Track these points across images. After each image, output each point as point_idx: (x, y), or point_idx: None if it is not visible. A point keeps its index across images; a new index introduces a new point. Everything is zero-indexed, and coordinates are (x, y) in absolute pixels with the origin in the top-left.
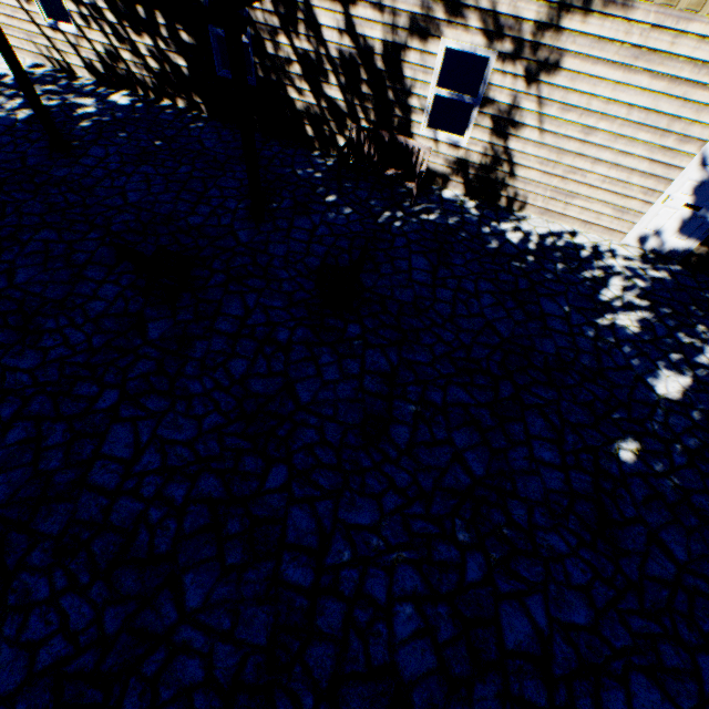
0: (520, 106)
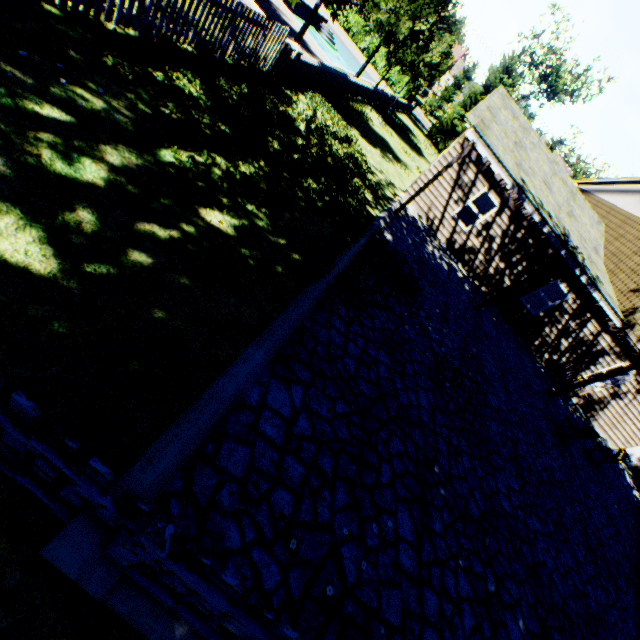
0: (626, 394)
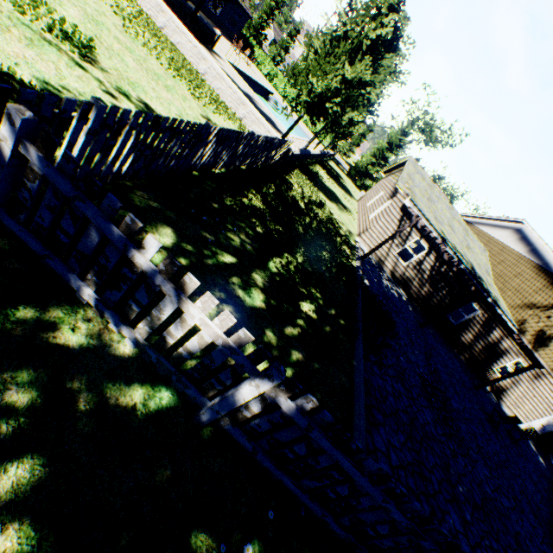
0: (523, 381)
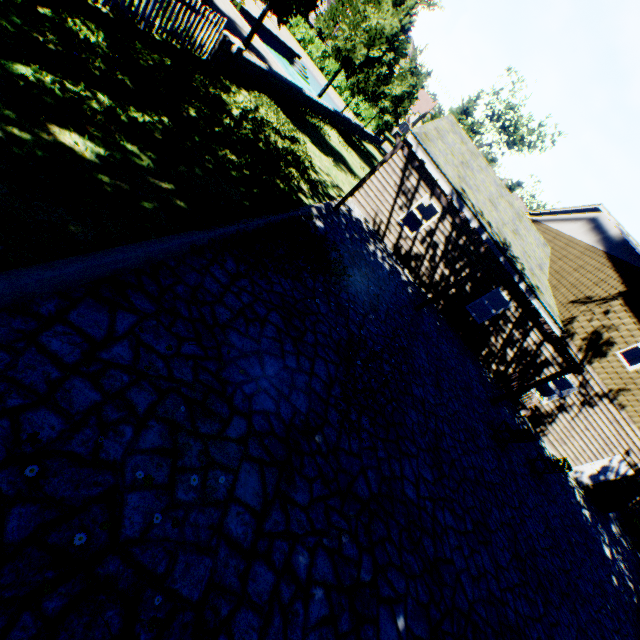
0: (571, 407)
